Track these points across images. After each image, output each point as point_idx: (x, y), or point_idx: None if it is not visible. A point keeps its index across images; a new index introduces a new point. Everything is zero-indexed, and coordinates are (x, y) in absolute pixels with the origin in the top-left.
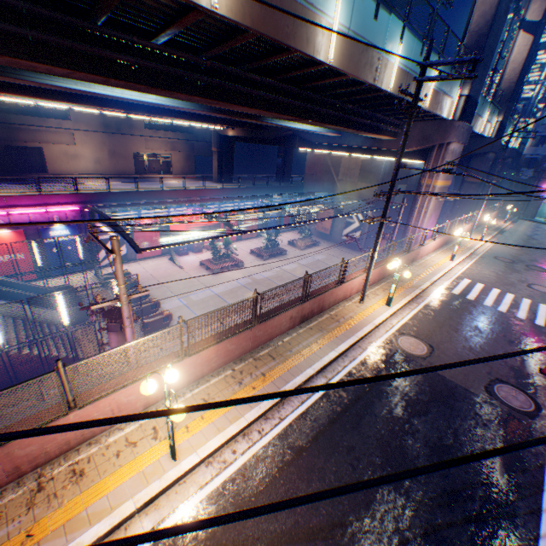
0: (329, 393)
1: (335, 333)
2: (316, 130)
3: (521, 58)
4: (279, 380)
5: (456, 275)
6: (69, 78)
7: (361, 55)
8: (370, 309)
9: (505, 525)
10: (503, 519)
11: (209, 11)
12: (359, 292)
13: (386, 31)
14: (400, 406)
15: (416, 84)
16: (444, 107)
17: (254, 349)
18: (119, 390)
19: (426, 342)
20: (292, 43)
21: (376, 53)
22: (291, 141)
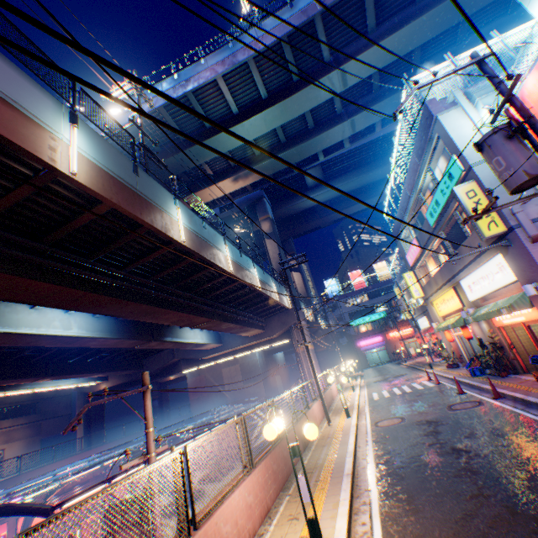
0: (378, 461)
1: (336, 439)
2: (205, 341)
3: (301, 281)
4: (335, 473)
5: (366, 394)
6: (39, 302)
7: (242, 270)
8: (340, 422)
9: (534, 430)
10: (531, 430)
11: (180, 243)
12: (321, 422)
13: (247, 262)
14: (425, 438)
15: (283, 270)
16: (285, 301)
17: (289, 476)
18: (219, 503)
19: (394, 416)
20: (214, 261)
21: (247, 271)
22: (176, 366)
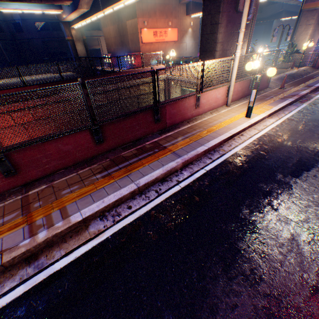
0: None
1: None
2: None
3: None
4: None
5: None
6: None
7: None
8: None
9: None
10: None
11: None
12: None
13: None
14: None
15: None
16: None
17: None
18: None
19: None
20: None
21: None
22: (278, 16)
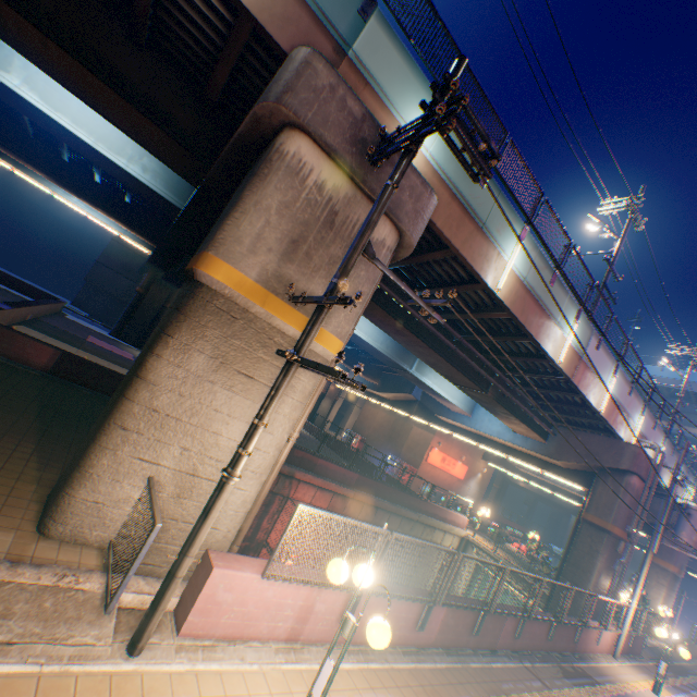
0: None
1: None
2: None
3: None
4: None
5: None
6: None
7: None
8: None
9: None
10: None
11: None
12: None
13: None
14: None
15: None
16: None
17: None
18: None
19: None
20: None
21: None
22: None
